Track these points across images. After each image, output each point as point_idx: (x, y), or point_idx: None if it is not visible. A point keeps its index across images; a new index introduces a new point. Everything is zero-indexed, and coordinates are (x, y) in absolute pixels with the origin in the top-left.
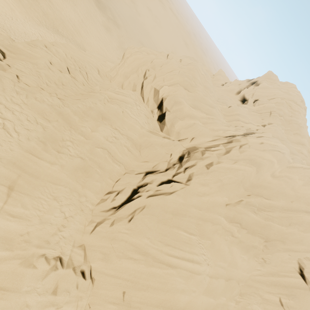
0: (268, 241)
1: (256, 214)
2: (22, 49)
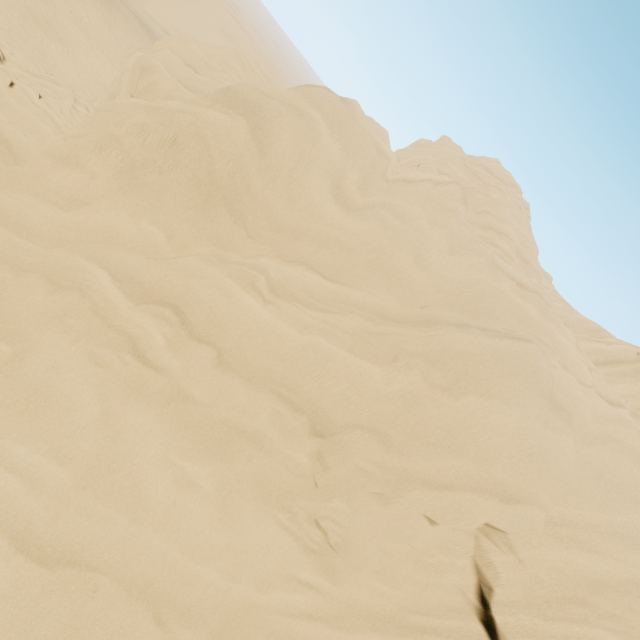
0: (328, 434)
1: (268, 303)
2: None
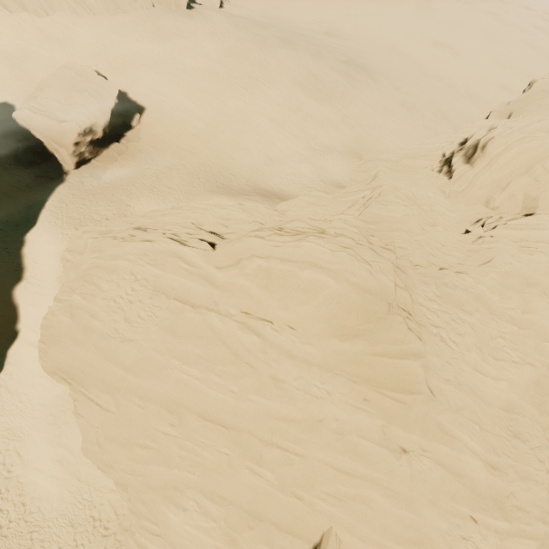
0: None
1: None
2: (378, 214)
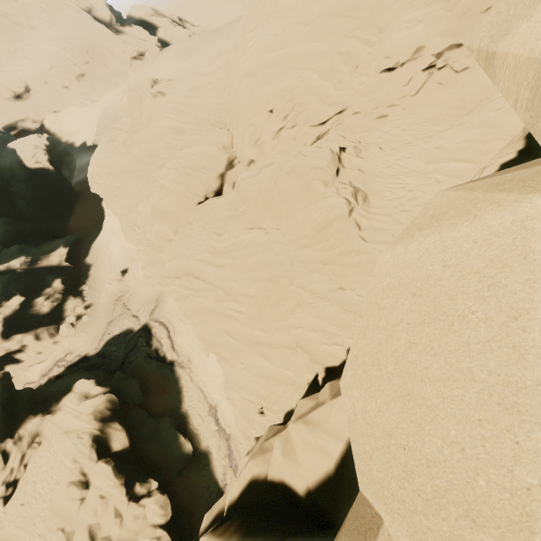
0: None
1: None
2: None
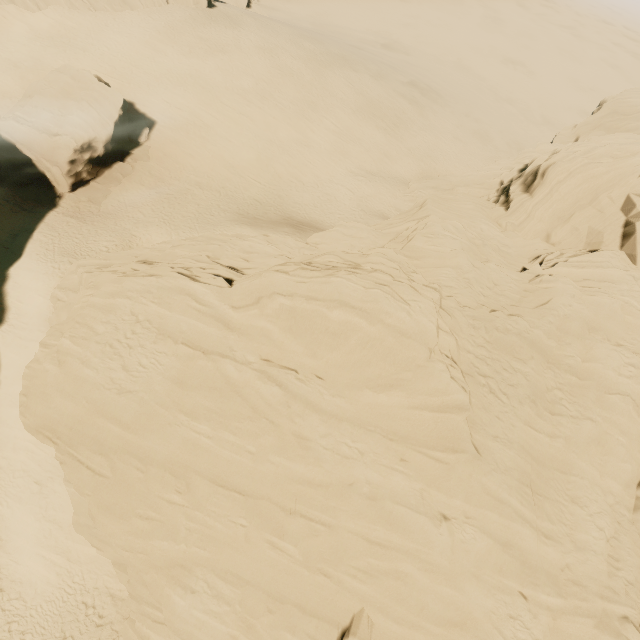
0: None
1: None
2: (422, 248)
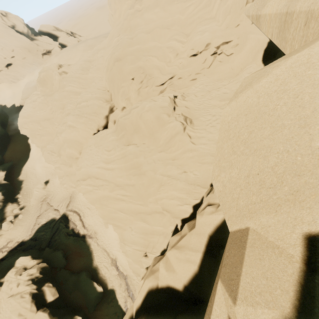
0: None
1: None
2: None
